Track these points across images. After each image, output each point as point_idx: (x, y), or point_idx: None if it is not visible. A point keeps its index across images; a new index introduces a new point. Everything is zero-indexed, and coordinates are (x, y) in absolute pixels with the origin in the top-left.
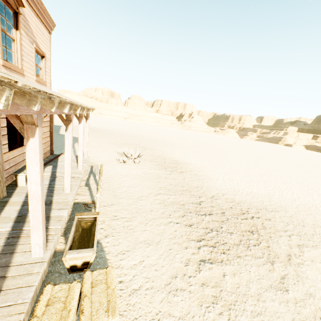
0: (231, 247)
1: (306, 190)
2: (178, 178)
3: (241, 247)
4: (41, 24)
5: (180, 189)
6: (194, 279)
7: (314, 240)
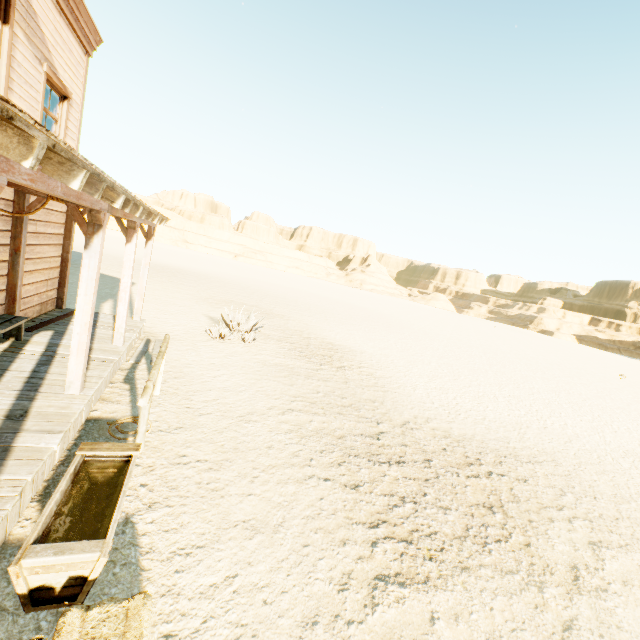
0: (447, 544)
1: (589, 422)
2: (333, 380)
3: (469, 544)
4: (70, 30)
5: (336, 402)
6: (361, 629)
7: (621, 532)
